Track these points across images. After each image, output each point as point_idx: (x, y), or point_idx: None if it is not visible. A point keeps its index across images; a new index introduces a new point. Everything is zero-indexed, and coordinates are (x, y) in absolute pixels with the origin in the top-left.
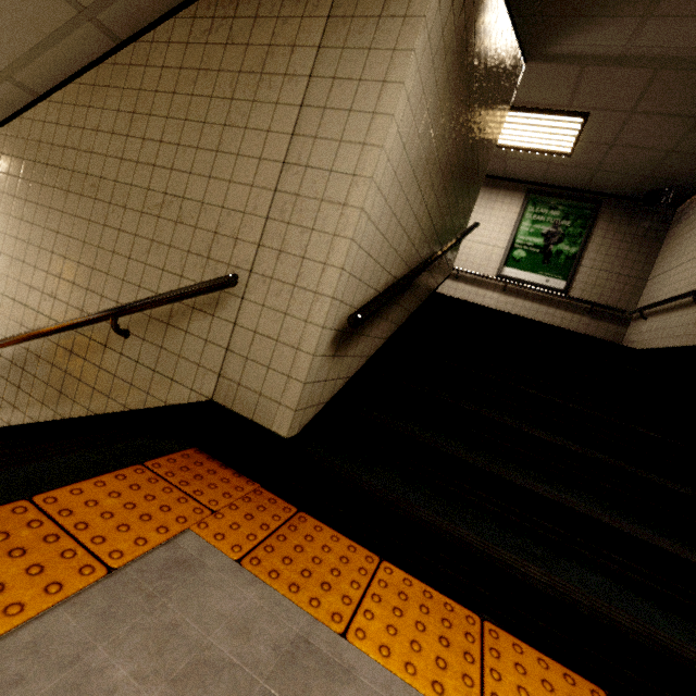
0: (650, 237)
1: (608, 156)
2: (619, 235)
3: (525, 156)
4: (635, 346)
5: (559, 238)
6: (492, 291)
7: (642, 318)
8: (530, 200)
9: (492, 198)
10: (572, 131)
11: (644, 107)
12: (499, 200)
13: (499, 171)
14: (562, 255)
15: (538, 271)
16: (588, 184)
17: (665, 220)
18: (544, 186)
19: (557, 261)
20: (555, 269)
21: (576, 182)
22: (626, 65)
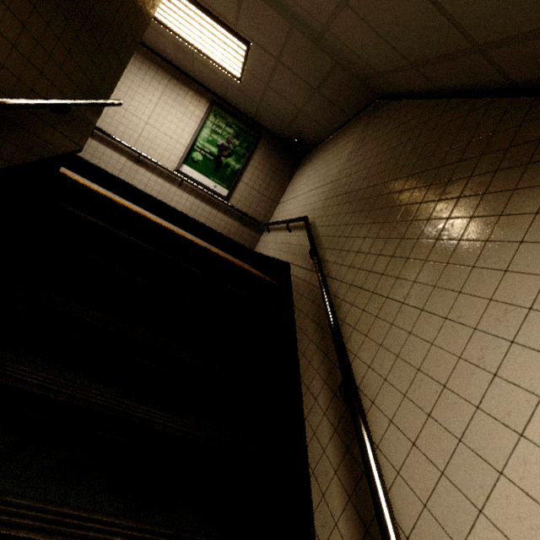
0: (286, 173)
1: (266, 95)
2: (268, 165)
3: (209, 64)
4: (260, 250)
5: (229, 153)
6: (170, 184)
7: (267, 231)
8: (213, 110)
9: (181, 94)
10: (240, 55)
11: (285, 60)
12: (188, 99)
13: (190, 70)
14: (229, 168)
15: (210, 176)
16: (255, 115)
17: (295, 163)
18: (225, 103)
19: (225, 172)
20: (222, 178)
21: (248, 109)
22: (273, 7)
